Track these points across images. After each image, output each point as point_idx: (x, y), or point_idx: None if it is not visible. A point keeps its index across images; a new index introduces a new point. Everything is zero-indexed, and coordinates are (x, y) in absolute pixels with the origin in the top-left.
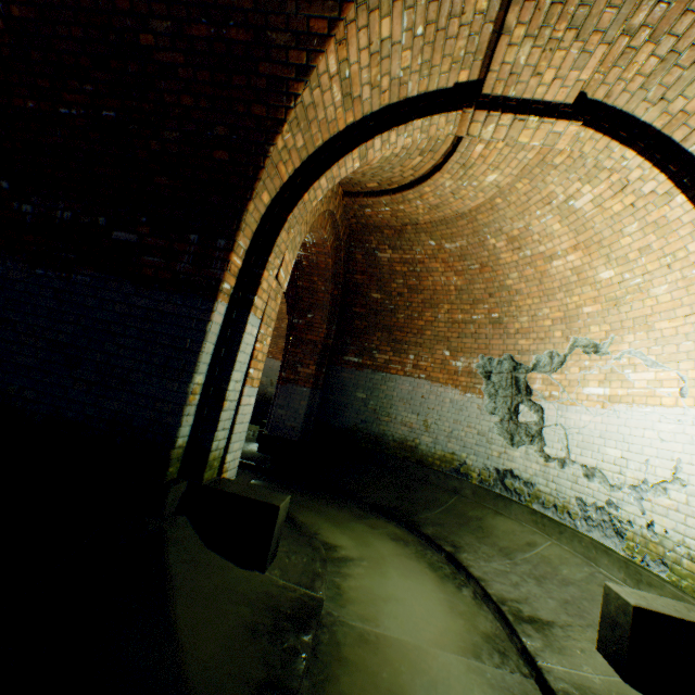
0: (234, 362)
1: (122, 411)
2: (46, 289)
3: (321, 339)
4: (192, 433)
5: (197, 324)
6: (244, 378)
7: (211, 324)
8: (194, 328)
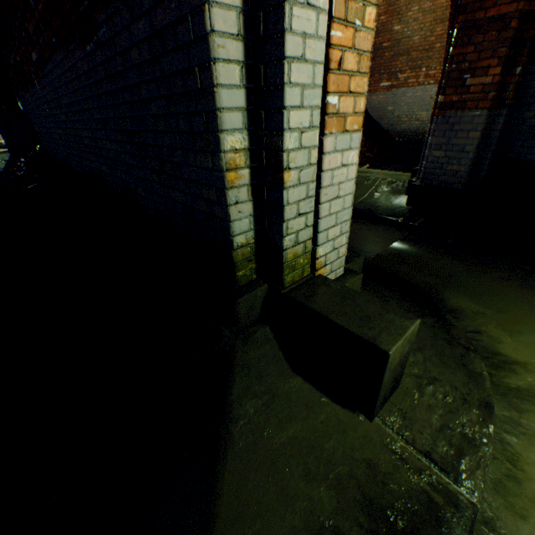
0: (280, 89)
1: (184, 202)
2: (99, 69)
3: (518, 6)
4: (259, 225)
5: (193, 27)
6: (320, 119)
7: (207, 11)
8: (193, 39)
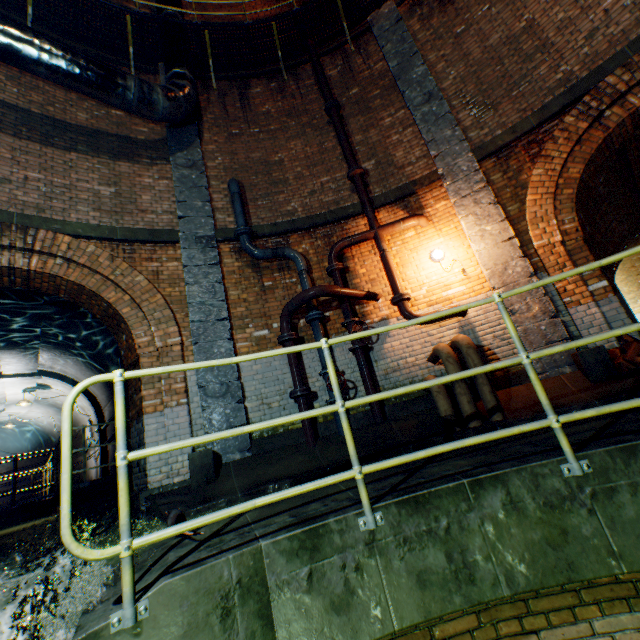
0: None
1: None
2: None
3: None
4: None
5: None
6: None
7: None
8: None
